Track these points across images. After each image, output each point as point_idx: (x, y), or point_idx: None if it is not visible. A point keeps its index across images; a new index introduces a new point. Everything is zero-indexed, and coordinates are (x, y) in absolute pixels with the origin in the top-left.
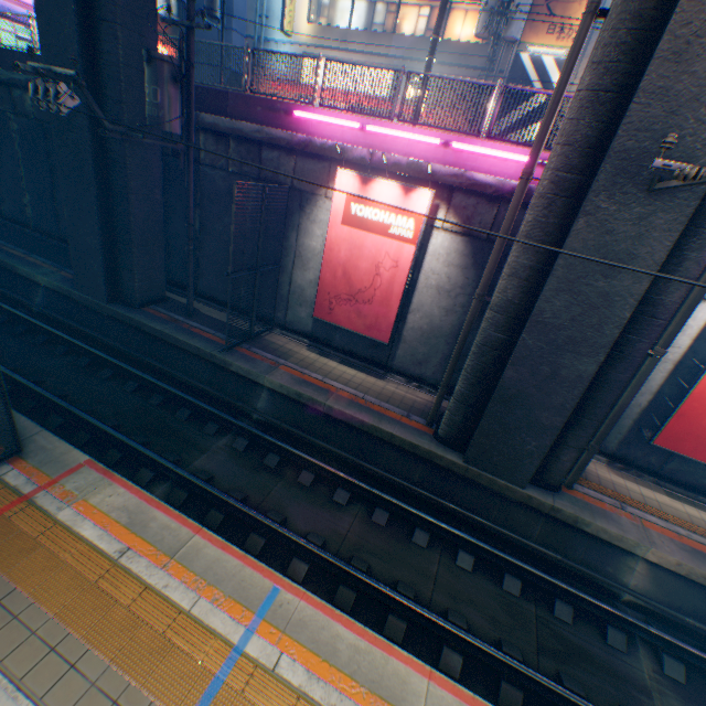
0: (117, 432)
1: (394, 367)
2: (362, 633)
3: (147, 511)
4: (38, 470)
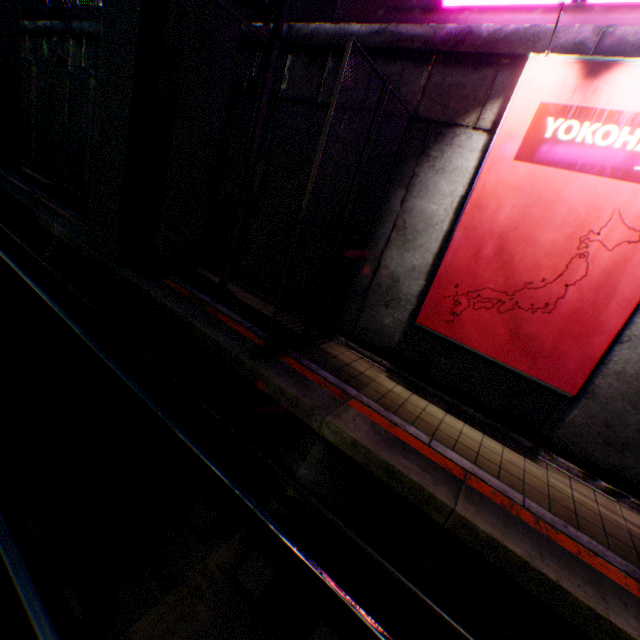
0: None
1: (554, 440)
2: None
3: None
4: None
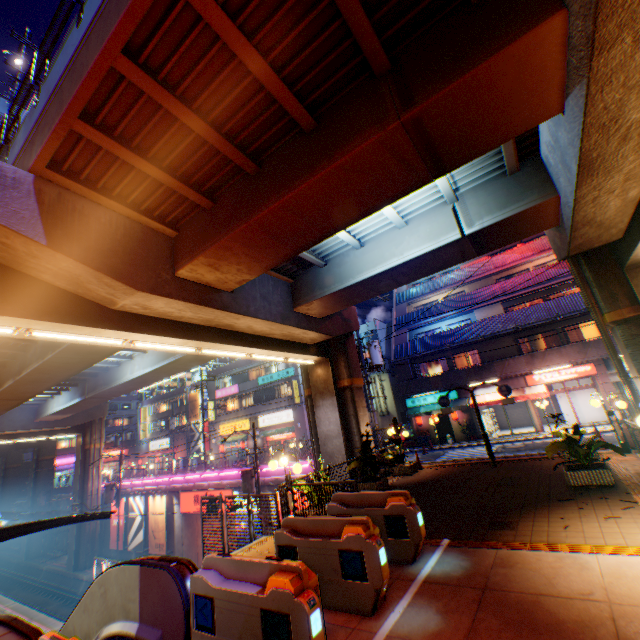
0: None
1: None
2: None
3: None
4: None
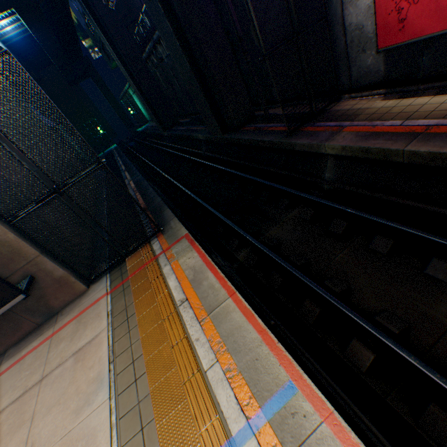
0: (220, 215)
1: None
2: None
3: (203, 272)
4: (165, 241)
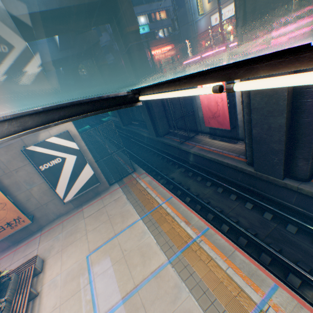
0: (154, 168)
1: (240, 138)
2: (187, 208)
3: (152, 181)
4: (137, 174)
